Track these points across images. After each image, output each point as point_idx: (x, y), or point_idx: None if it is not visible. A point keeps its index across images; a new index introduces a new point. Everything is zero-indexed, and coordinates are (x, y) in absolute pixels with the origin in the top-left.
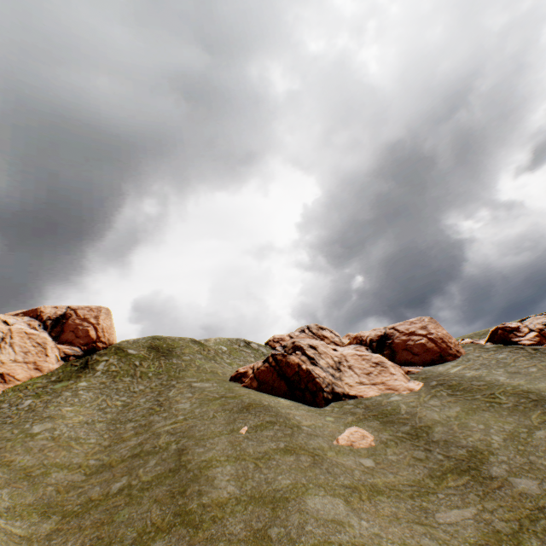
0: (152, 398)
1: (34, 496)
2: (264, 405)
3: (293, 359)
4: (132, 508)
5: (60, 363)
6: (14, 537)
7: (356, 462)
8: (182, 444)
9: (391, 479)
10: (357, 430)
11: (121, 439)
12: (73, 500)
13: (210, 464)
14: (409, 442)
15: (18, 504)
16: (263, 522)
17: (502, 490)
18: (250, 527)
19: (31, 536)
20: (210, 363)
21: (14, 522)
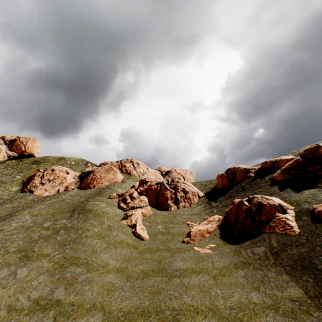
0: None
1: None
2: None
3: (38, 174)
4: None
5: (4, 158)
6: None
7: None
8: None
9: None
10: None
11: None
12: None
13: None
14: None
15: None
16: None
17: None
18: None
19: None
20: None
21: None
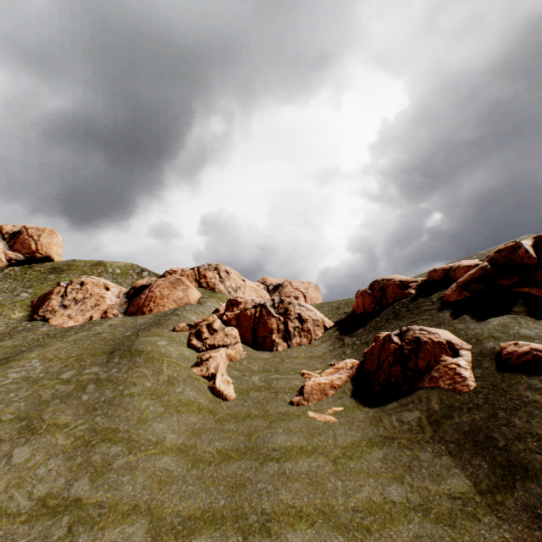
0: None
1: None
2: None
3: (57, 289)
4: None
5: (1, 263)
6: None
7: None
8: None
9: None
10: None
11: None
12: None
13: None
14: None
15: None
16: None
17: None
18: None
19: None
20: None
21: None
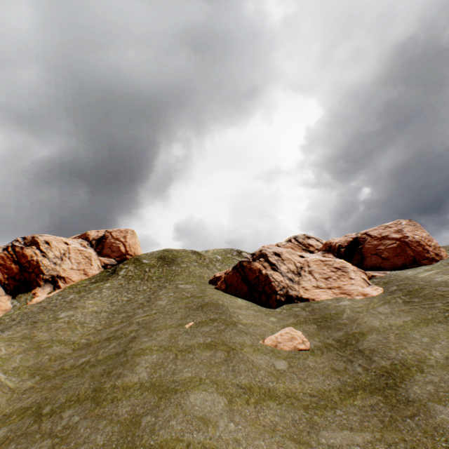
0: (147, 296)
1: (34, 362)
2: (218, 305)
3: (256, 265)
4: (77, 379)
5: (100, 270)
6: (5, 388)
7: (268, 363)
8: (138, 333)
9: (294, 385)
10: (289, 332)
11: (110, 326)
12: (54, 367)
13: (143, 352)
14: (333, 348)
15: (22, 366)
16: (145, 409)
17: (413, 419)
18: (133, 411)
19: (16, 389)
20: (202, 269)
21: (13, 378)
